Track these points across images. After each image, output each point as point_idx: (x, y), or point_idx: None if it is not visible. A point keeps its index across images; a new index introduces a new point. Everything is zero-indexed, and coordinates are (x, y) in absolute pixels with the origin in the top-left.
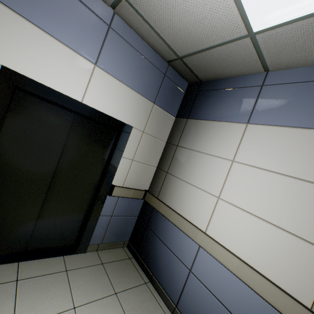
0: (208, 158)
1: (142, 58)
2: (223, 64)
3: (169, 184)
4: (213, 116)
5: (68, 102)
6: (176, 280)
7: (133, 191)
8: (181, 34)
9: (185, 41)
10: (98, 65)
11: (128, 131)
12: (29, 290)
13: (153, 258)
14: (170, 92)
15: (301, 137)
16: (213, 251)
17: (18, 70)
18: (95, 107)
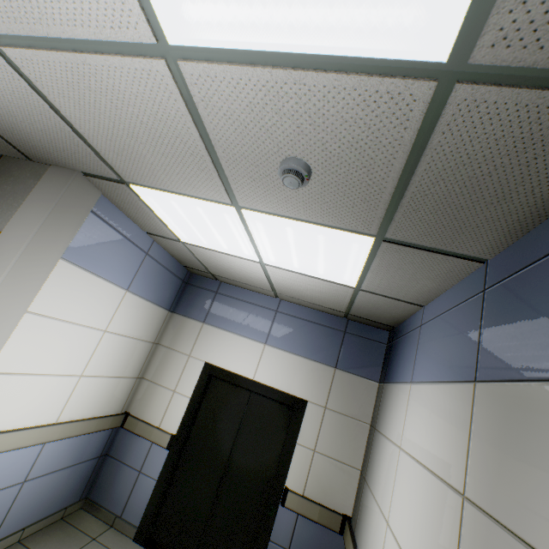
0: (388, 446)
1: (312, 324)
2: (379, 309)
3: (363, 502)
4: (396, 375)
5: (241, 381)
6: None
7: (319, 508)
8: (323, 299)
9: (331, 302)
10: (268, 343)
11: (302, 407)
12: None
13: None
14: (358, 350)
15: (435, 397)
16: None
17: (213, 363)
18: (265, 382)
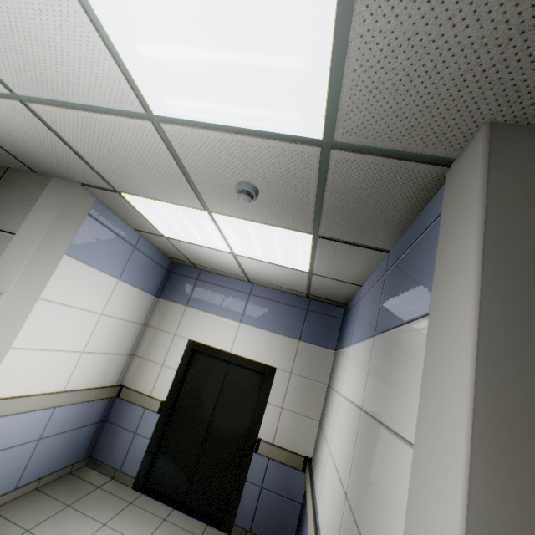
0: (335, 396)
1: (280, 304)
2: (331, 289)
3: (319, 443)
4: (344, 341)
5: (220, 354)
6: None
7: (286, 452)
8: (287, 283)
9: (293, 285)
10: (243, 321)
11: (272, 373)
12: (166, 530)
13: None
14: (318, 324)
15: (359, 352)
16: (309, 530)
17: (196, 340)
18: (241, 354)
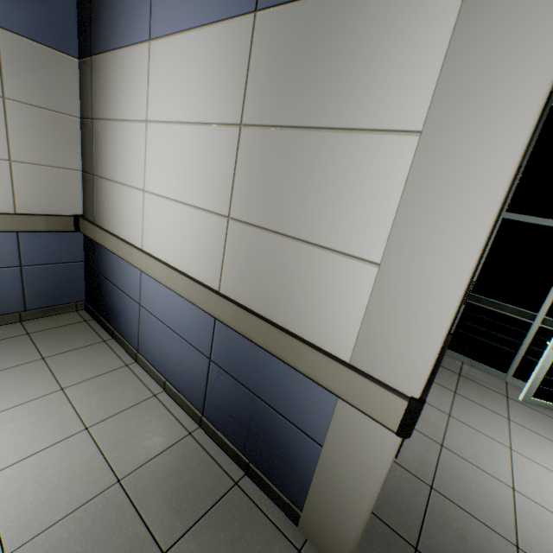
0: (126, 128)
1: None
2: None
3: (100, 194)
4: (116, 38)
5: None
6: (133, 324)
7: (45, 219)
8: None
9: None
10: None
11: None
12: None
13: (110, 310)
14: None
15: (197, 47)
16: (147, 269)
17: None
18: None
